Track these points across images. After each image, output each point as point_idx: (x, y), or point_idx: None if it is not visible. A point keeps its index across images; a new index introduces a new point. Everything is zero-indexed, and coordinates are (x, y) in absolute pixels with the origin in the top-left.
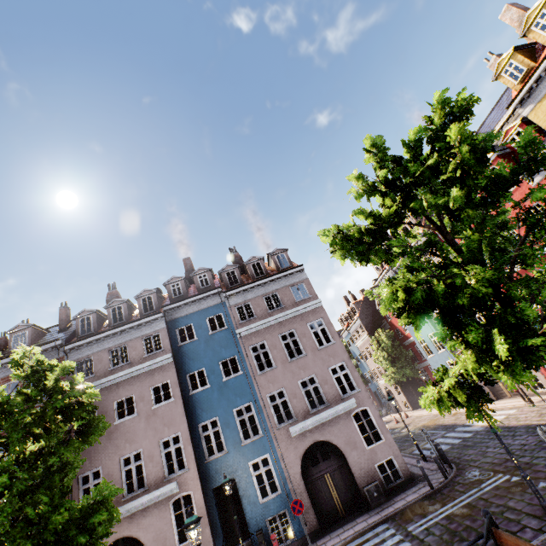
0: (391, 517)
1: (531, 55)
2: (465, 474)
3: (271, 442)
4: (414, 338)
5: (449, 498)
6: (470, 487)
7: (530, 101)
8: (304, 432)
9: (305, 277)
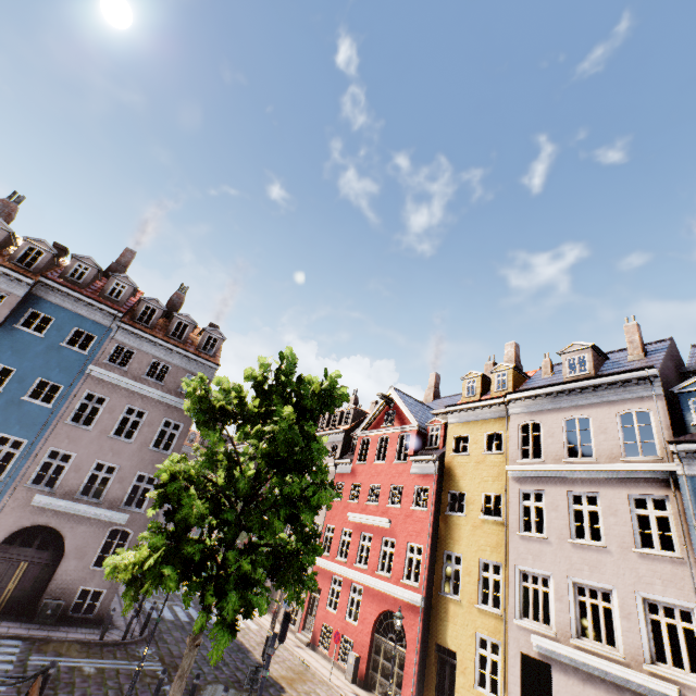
0: (34, 639)
1: (485, 389)
2: (141, 647)
3: (4, 493)
4: None
5: (99, 655)
6: (127, 658)
7: (457, 417)
8: (49, 509)
9: (211, 378)
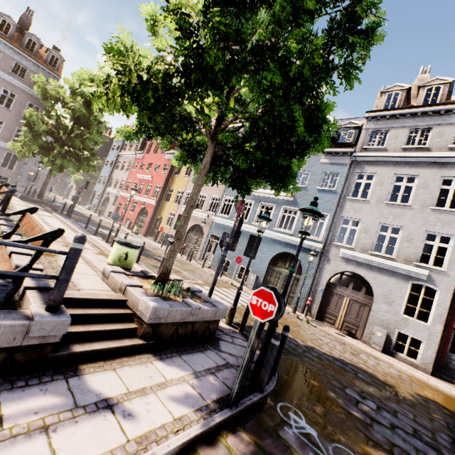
0: None
1: None
2: None
3: None
4: (102, 172)
5: None
6: None
7: None
8: None
9: None
